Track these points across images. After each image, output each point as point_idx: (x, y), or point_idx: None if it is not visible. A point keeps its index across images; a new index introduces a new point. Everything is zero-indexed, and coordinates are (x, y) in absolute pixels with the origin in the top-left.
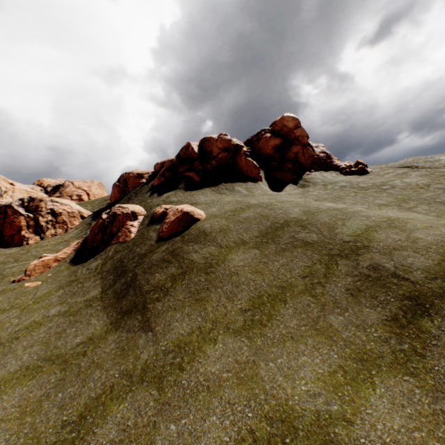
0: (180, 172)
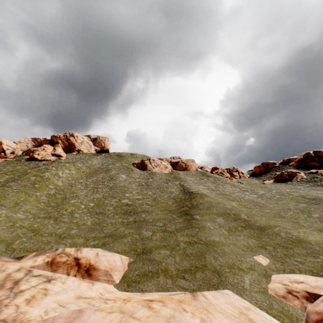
0: (306, 162)
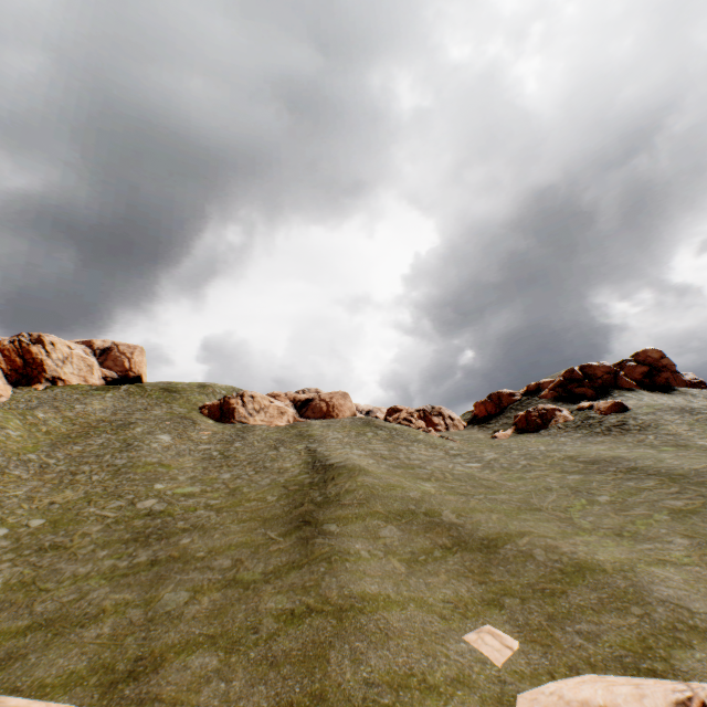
0: (570, 388)
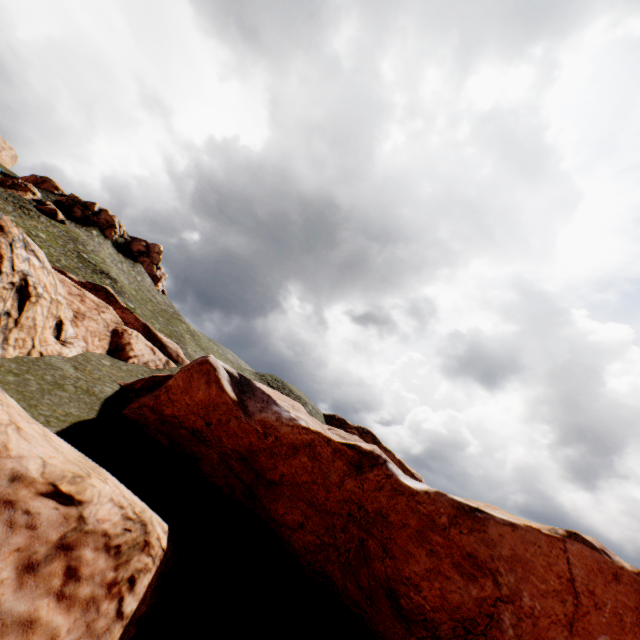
0: (77, 207)
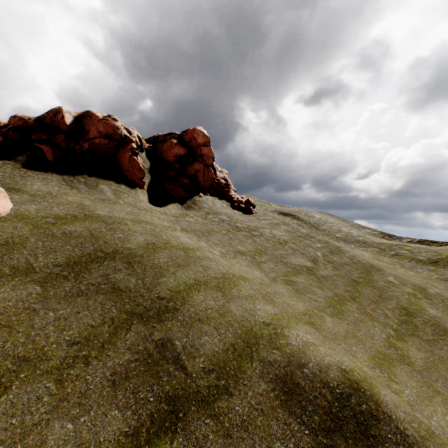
0: (32, 140)
